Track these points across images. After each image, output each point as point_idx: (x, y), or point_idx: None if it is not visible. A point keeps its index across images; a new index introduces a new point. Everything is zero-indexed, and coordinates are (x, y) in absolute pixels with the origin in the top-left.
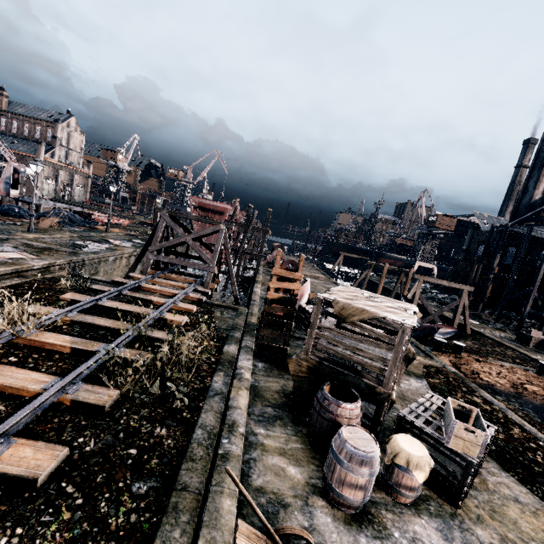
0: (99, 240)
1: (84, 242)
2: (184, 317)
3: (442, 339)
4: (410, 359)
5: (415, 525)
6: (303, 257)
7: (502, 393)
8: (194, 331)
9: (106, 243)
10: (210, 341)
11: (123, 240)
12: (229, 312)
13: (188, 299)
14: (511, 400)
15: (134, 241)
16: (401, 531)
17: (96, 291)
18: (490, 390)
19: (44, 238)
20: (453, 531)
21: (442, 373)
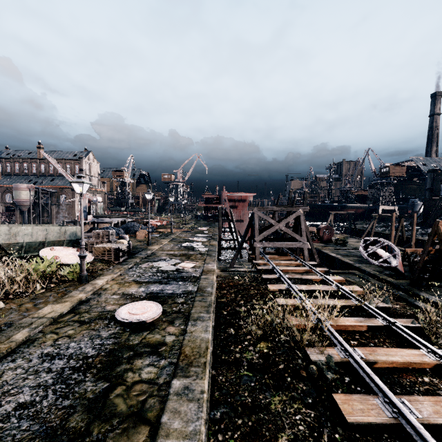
0: (186, 241)
1: (186, 244)
2: (357, 287)
3: None
4: None
5: None
6: None
7: None
8: (378, 297)
9: (193, 241)
10: (396, 302)
11: (196, 237)
12: (352, 276)
13: (313, 272)
14: None
15: (199, 236)
16: None
17: (269, 279)
18: None
19: (163, 247)
20: None
21: None
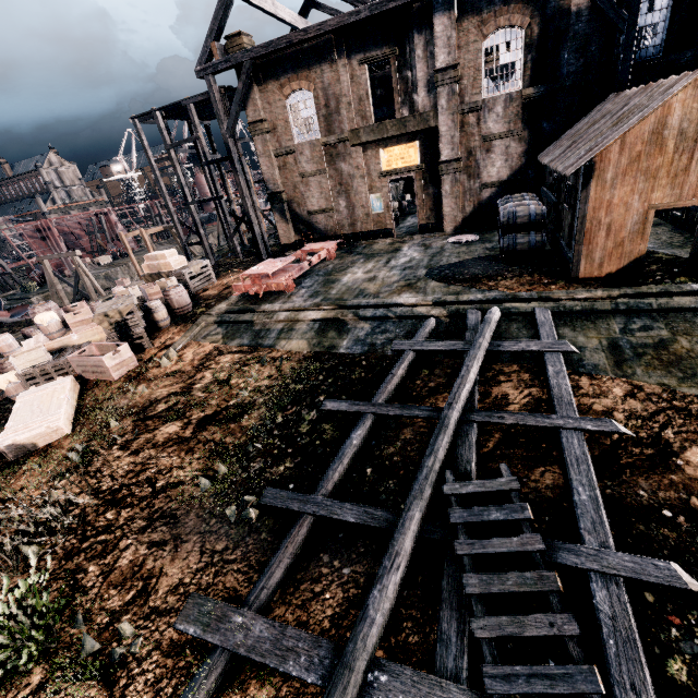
0: None
1: None
2: None
3: None
4: None
5: None
6: None
7: None
8: None
9: None
10: None
11: None
12: None
13: None
14: None
15: None
16: None
17: None
18: None
19: None
20: None
21: None
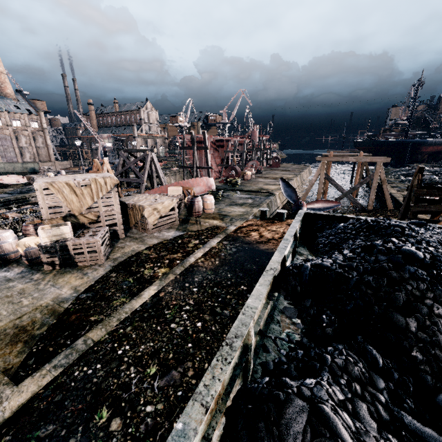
0: None
1: None
2: None
3: (266, 209)
4: (147, 215)
5: (17, 269)
6: (103, 161)
7: (240, 241)
8: None
9: None
10: None
11: None
12: None
13: None
14: (233, 244)
15: None
16: (8, 269)
17: None
18: (231, 239)
19: None
20: (27, 273)
21: (211, 229)
